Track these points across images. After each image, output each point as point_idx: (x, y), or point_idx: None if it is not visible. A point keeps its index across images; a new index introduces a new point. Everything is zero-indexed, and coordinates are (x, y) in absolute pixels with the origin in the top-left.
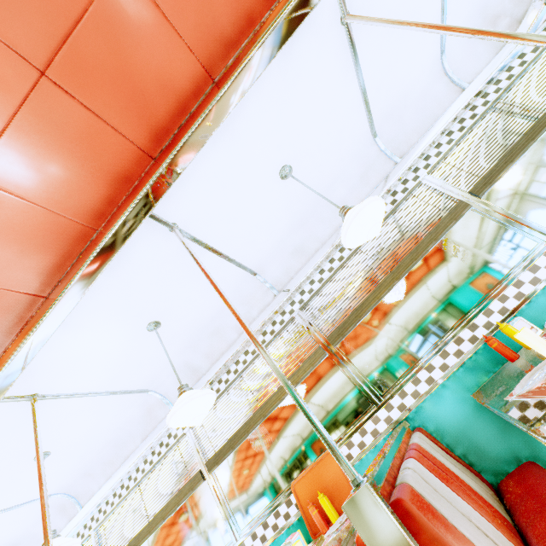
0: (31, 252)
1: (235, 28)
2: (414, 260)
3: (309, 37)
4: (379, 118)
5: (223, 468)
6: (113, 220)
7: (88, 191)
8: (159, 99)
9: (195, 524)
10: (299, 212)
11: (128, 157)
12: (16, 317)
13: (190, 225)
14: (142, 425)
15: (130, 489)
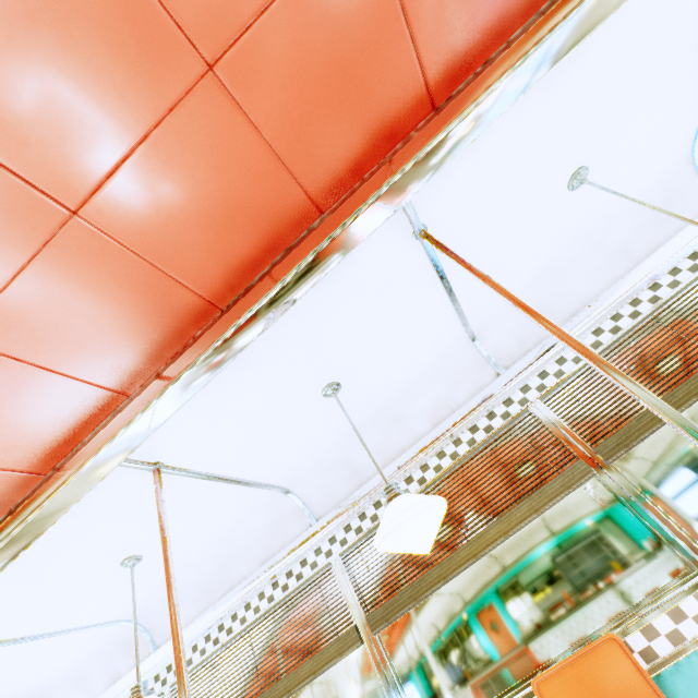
0: (232, 229)
1: None
2: None
3: None
4: None
5: (395, 630)
6: (364, 194)
7: (338, 142)
8: (483, 3)
9: None
10: (559, 251)
11: (406, 96)
12: (176, 334)
13: (438, 235)
14: (264, 539)
15: (233, 634)
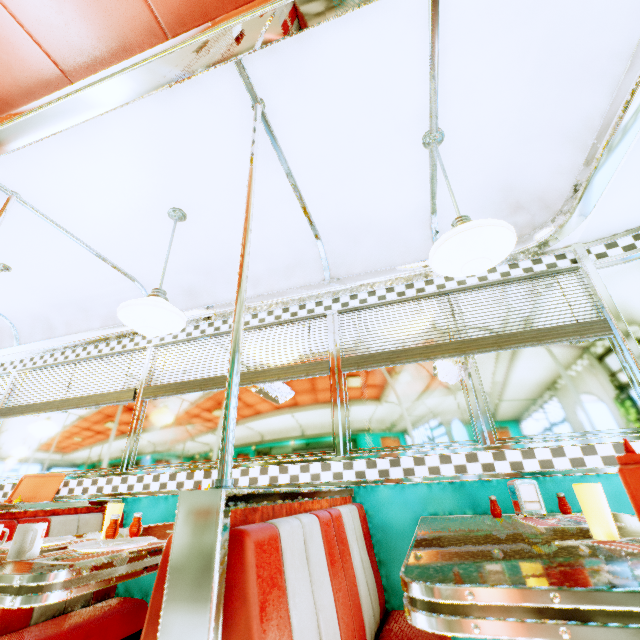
0: None
1: (102, 46)
2: (250, 380)
3: (201, 102)
4: (327, 224)
5: (9, 423)
6: None
7: None
8: None
9: None
10: (203, 258)
11: None
12: None
13: (40, 203)
14: None
15: None
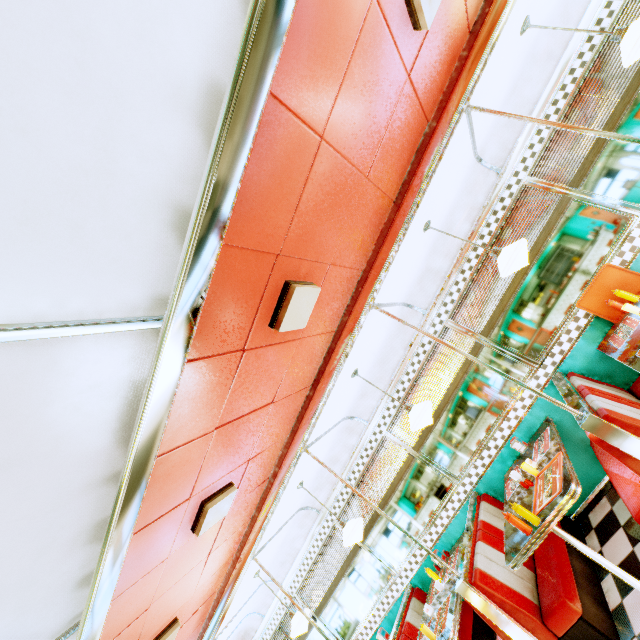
0: (402, 153)
1: None
2: None
3: None
4: None
5: (498, 331)
6: (456, 102)
7: (437, 79)
8: None
9: (488, 378)
10: (513, 75)
11: (461, 35)
12: (379, 225)
13: (471, 104)
14: (400, 337)
15: (407, 389)
